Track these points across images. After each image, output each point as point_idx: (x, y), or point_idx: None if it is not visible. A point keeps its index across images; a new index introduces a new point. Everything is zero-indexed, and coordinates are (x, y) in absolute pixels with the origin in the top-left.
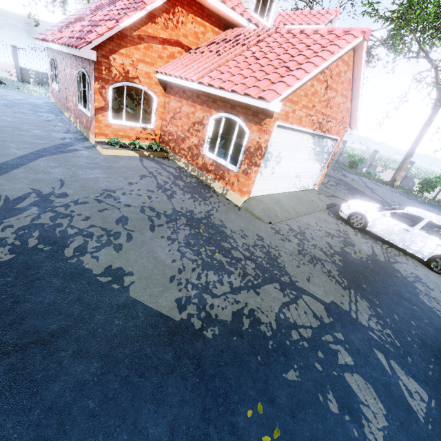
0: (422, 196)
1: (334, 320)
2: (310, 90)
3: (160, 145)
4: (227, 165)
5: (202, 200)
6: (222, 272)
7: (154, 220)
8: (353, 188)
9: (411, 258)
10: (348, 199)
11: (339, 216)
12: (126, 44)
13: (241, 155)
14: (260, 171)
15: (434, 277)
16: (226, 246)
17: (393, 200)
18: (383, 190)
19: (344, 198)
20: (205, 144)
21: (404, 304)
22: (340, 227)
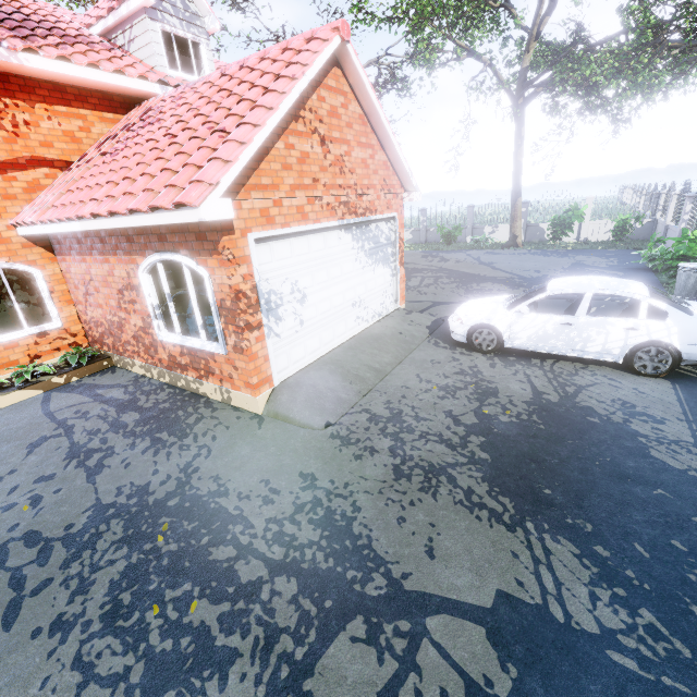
0: (561, 243)
1: (521, 670)
2: (290, 156)
3: (93, 347)
4: (205, 346)
5: (177, 439)
6: (204, 674)
7: (25, 579)
8: (462, 275)
9: (598, 367)
10: (460, 299)
11: (454, 340)
12: None
13: (216, 320)
14: (268, 335)
15: (650, 388)
16: (222, 557)
17: (527, 269)
18: (506, 258)
19: (454, 299)
20: (154, 321)
21: (637, 494)
22: (462, 362)
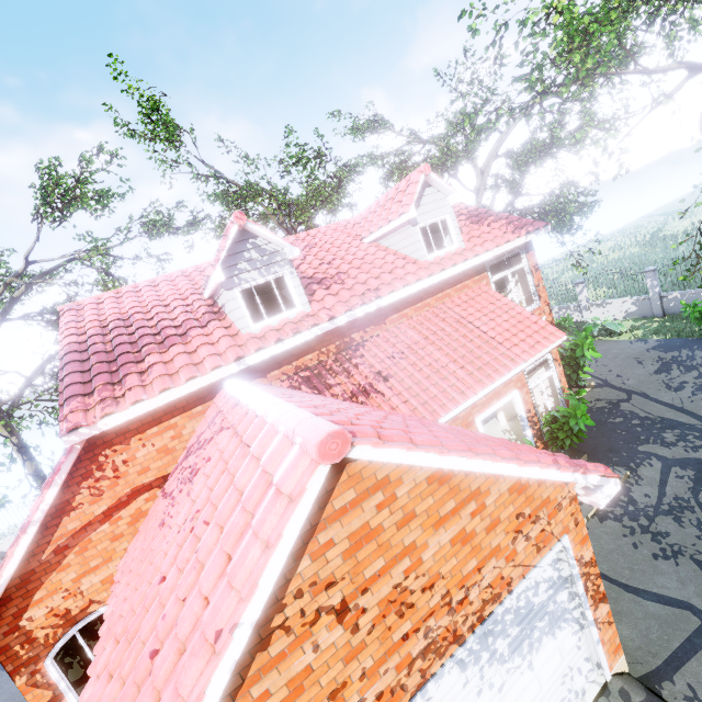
0: None
1: None
2: None
3: None
4: None
5: None
6: None
7: None
8: None
9: None
10: None
11: None
12: (40, 580)
13: None
14: None
15: None
16: None
17: None
18: None
19: None
20: None
21: None
22: None
